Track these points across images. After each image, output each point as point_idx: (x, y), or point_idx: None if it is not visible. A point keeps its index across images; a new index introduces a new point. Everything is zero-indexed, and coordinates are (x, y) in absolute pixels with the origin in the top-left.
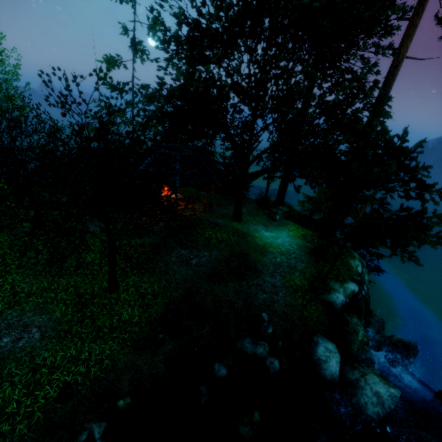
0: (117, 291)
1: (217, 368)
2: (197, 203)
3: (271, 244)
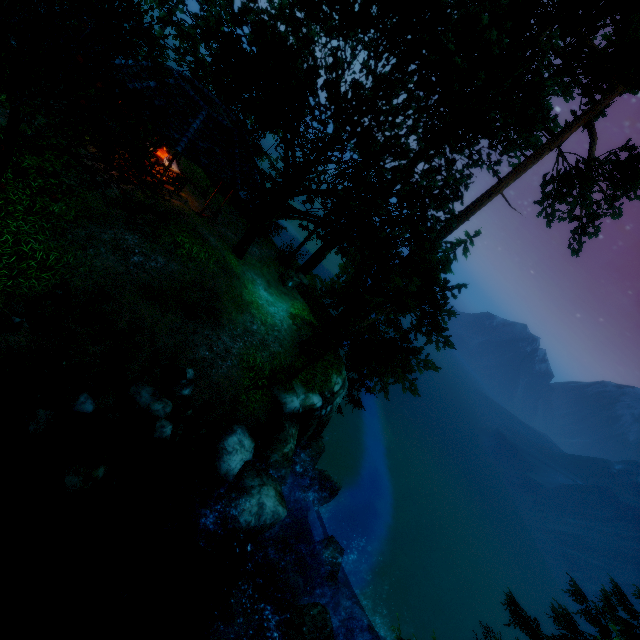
0: None
1: (82, 400)
2: (198, 199)
3: (259, 306)
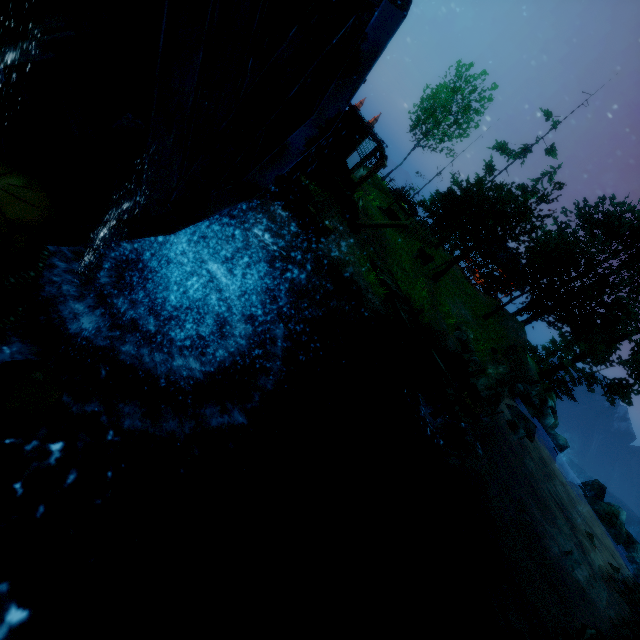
0: (486, 321)
1: (520, 386)
2: None
3: None
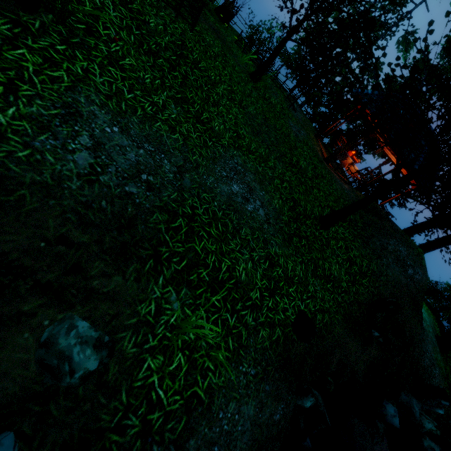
0: (327, 231)
1: (391, 411)
2: None
3: None
